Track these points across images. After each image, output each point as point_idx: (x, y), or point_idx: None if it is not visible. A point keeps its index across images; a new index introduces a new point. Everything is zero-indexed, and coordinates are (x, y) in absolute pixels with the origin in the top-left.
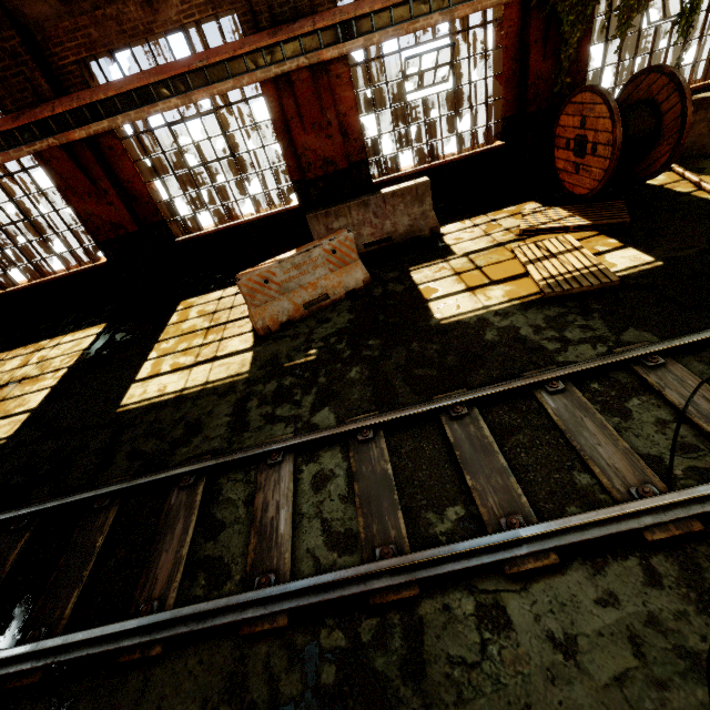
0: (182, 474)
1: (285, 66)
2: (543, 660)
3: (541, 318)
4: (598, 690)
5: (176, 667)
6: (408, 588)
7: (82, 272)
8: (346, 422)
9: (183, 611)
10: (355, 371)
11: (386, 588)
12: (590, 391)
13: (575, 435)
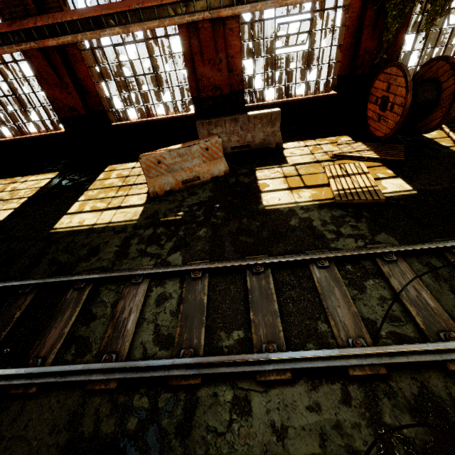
0: (77, 280)
1: (195, 16)
2: (263, 438)
3: (329, 216)
4: None
5: (43, 402)
6: (194, 378)
7: (48, 136)
8: (187, 263)
9: (54, 369)
10: (203, 231)
11: (181, 376)
12: (345, 270)
13: (326, 297)
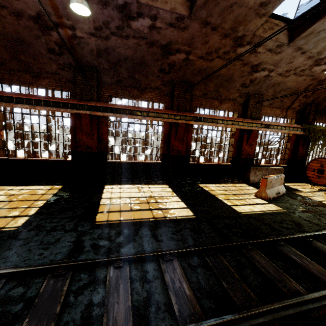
0: None
1: (252, 128)
2: None
3: None
4: None
5: None
6: None
7: (149, 163)
8: None
9: None
10: None
11: None
12: None
13: None
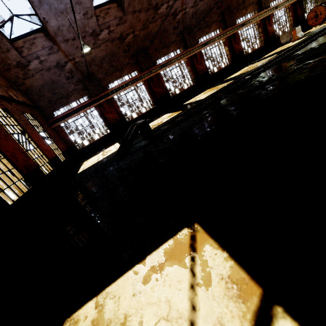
0: None
1: (269, 14)
2: None
3: None
4: None
5: None
6: None
7: (227, 66)
8: None
9: None
10: None
11: None
12: None
13: None
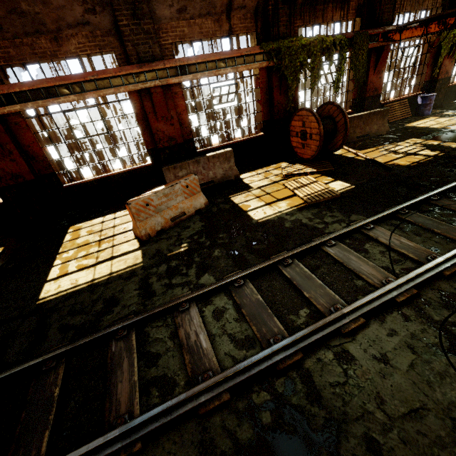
0: (116, 329)
1: (147, 84)
2: (375, 369)
3: (310, 214)
4: (405, 374)
5: (156, 453)
6: (296, 355)
7: None
8: (223, 278)
9: (154, 412)
10: (217, 251)
11: (284, 358)
12: (346, 243)
13: (348, 263)
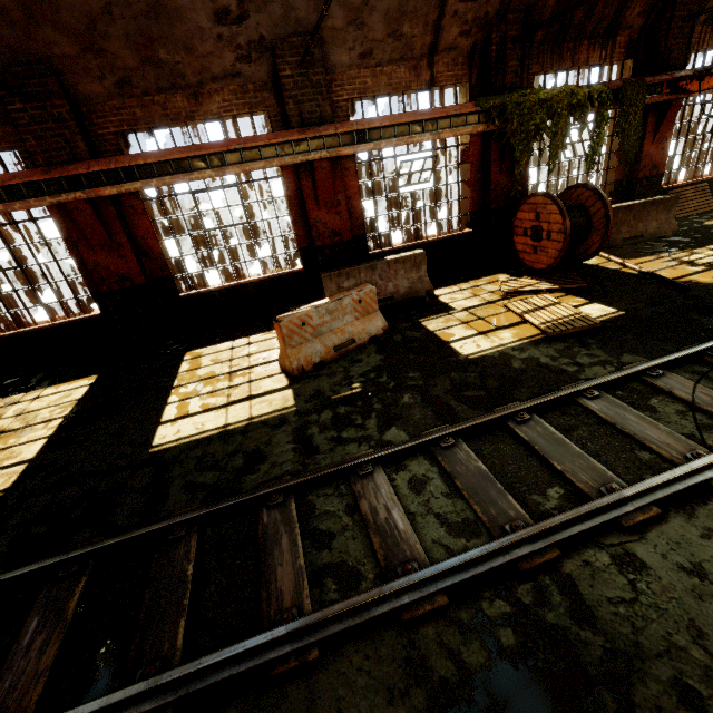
0: (269, 493)
1: (310, 156)
2: (685, 585)
3: (553, 351)
4: None
5: (341, 668)
6: (549, 551)
7: (69, 323)
8: (422, 434)
9: (336, 608)
10: (407, 397)
11: (529, 555)
12: (617, 396)
13: (624, 425)
